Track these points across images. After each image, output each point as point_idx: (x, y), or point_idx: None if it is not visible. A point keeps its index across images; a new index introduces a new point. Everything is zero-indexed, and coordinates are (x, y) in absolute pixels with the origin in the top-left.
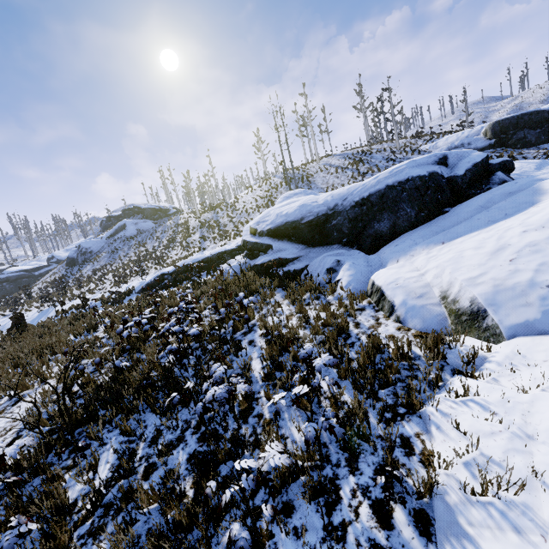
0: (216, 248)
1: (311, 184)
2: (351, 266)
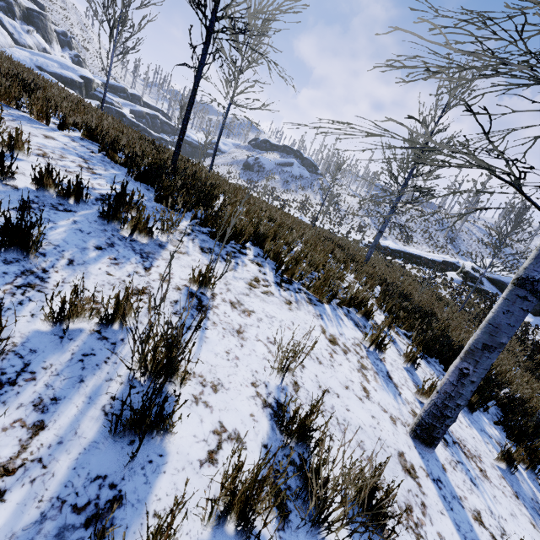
0: (398, 244)
1: (459, 239)
2: (532, 317)
